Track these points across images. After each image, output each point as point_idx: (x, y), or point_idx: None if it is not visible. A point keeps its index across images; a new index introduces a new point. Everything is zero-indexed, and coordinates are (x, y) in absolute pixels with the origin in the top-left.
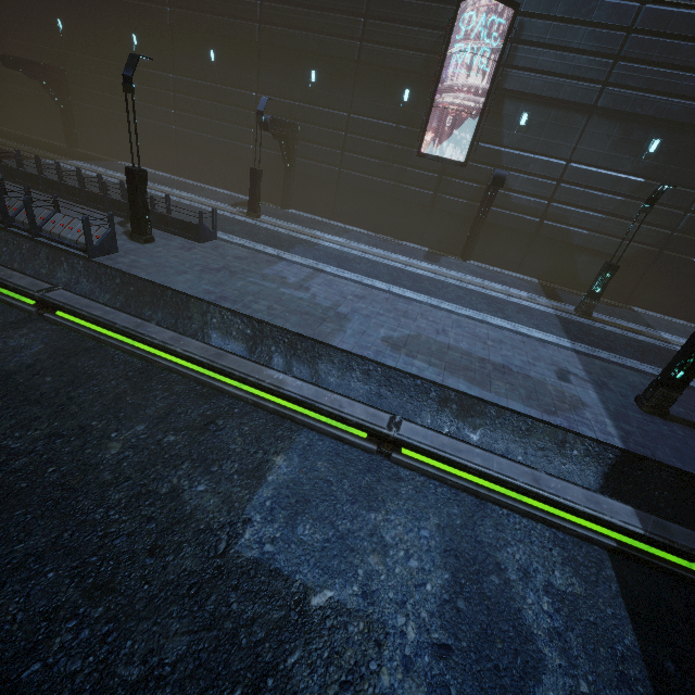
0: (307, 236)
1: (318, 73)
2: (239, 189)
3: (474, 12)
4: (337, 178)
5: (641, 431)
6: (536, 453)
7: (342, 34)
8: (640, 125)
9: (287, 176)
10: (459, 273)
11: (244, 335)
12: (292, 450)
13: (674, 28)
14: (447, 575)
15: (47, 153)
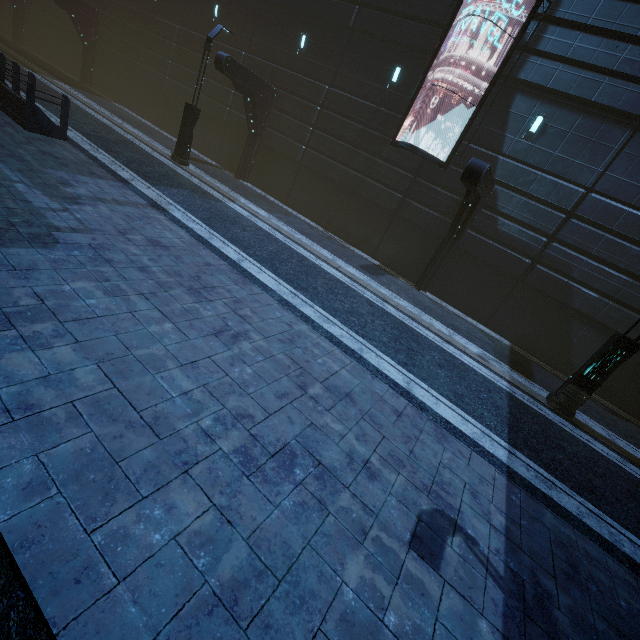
0: (222, 195)
1: (310, 38)
2: (208, 152)
3: None
4: (301, 158)
5: None
6: None
7: None
8: None
9: (249, 143)
10: (394, 293)
11: None
12: None
13: None
14: None
15: (42, 71)
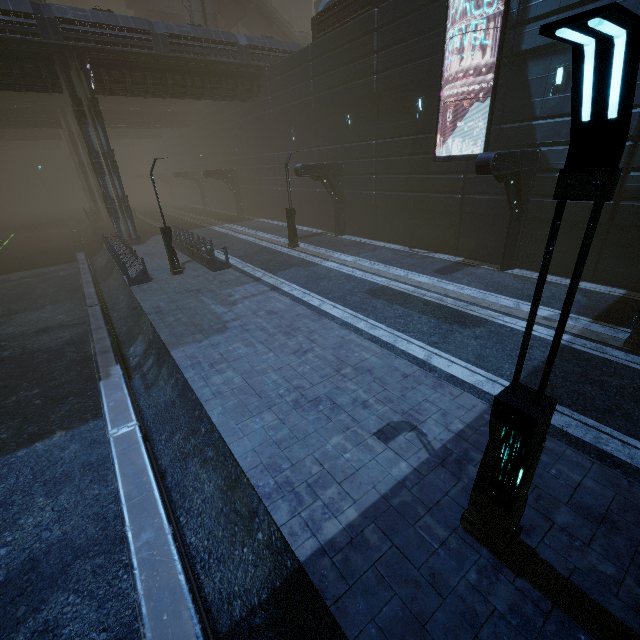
0: (320, 258)
1: (352, 115)
2: (315, 225)
3: None
4: (374, 201)
5: (391, 554)
6: (230, 514)
7: (362, 75)
8: None
9: (337, 208)
10: (462, 285)
11: (149, 339)
12: (75, 429)
13: None
14: (2, 578)
15: (218, 222)
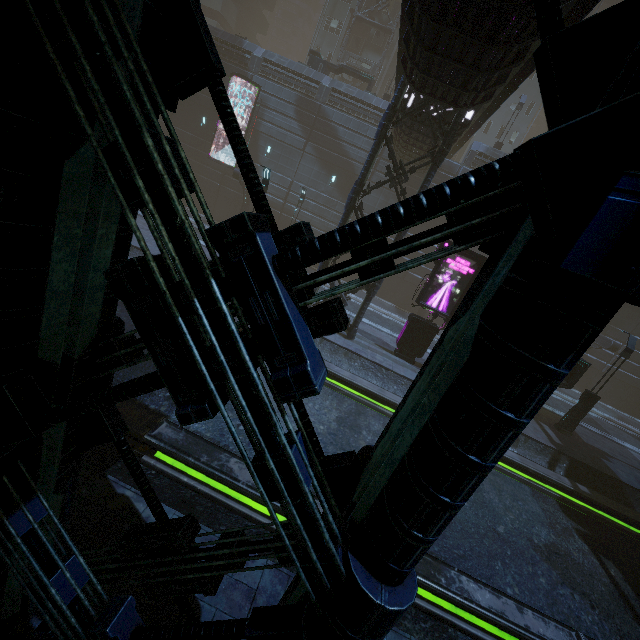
0: None
1: None
2: None
3: (240, 84)
4: None
5: None
6: None
7: None
8: (326, 166)
9: None
10: None
11: None
12: None
13: (335, 119)
14: None
15: None
